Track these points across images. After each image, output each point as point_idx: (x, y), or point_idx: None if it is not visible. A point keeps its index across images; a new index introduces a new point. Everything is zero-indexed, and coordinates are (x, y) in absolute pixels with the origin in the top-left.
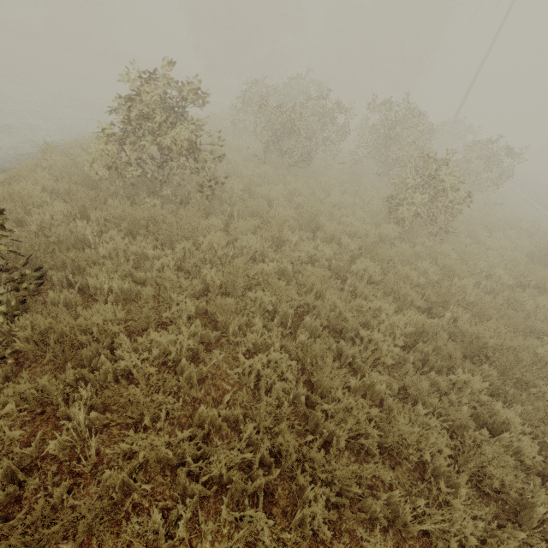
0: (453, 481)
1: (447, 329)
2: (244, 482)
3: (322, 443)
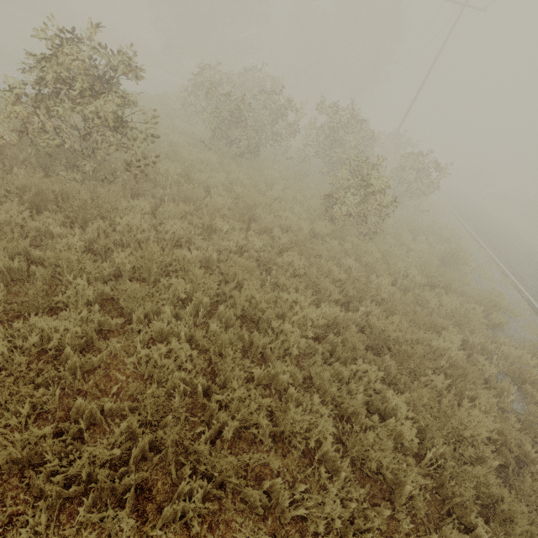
0: (337, 466)
1: (359, 322)
2: (120, 479)
3: (215, 434)
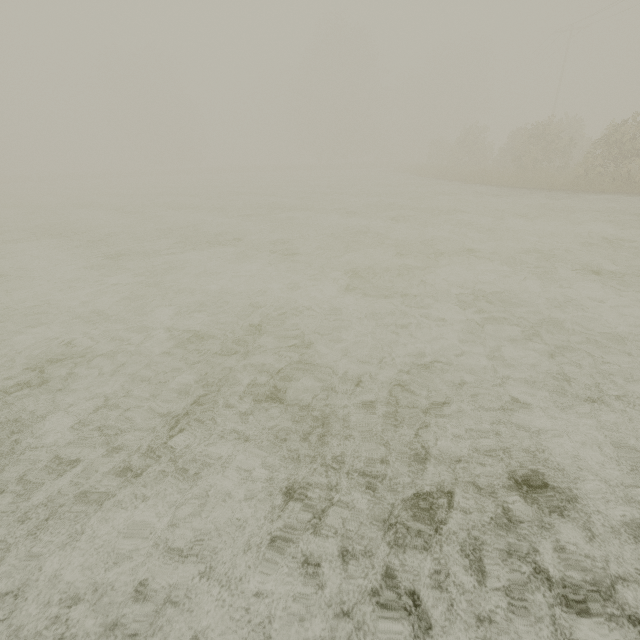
0: None
1: None
2: None
3: None
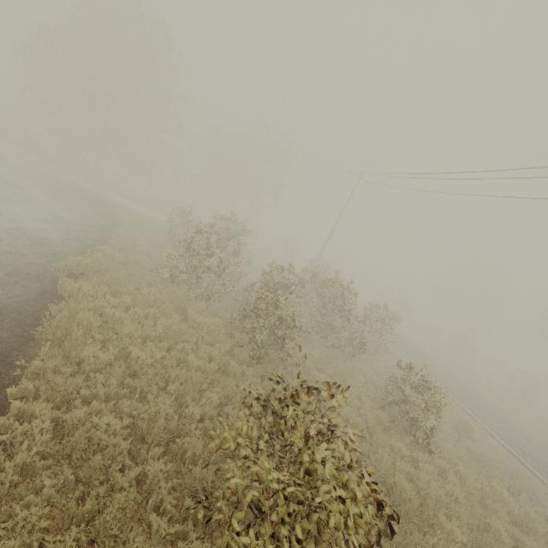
0: None
1: None
2: None
3: None
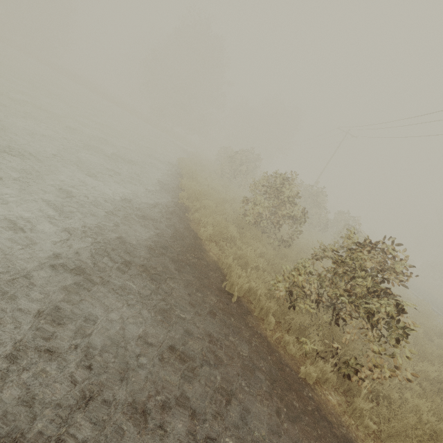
0: None
1: None
2: None
3: None
